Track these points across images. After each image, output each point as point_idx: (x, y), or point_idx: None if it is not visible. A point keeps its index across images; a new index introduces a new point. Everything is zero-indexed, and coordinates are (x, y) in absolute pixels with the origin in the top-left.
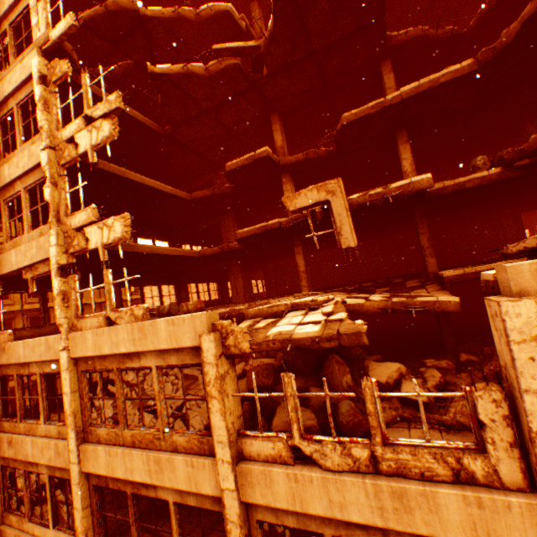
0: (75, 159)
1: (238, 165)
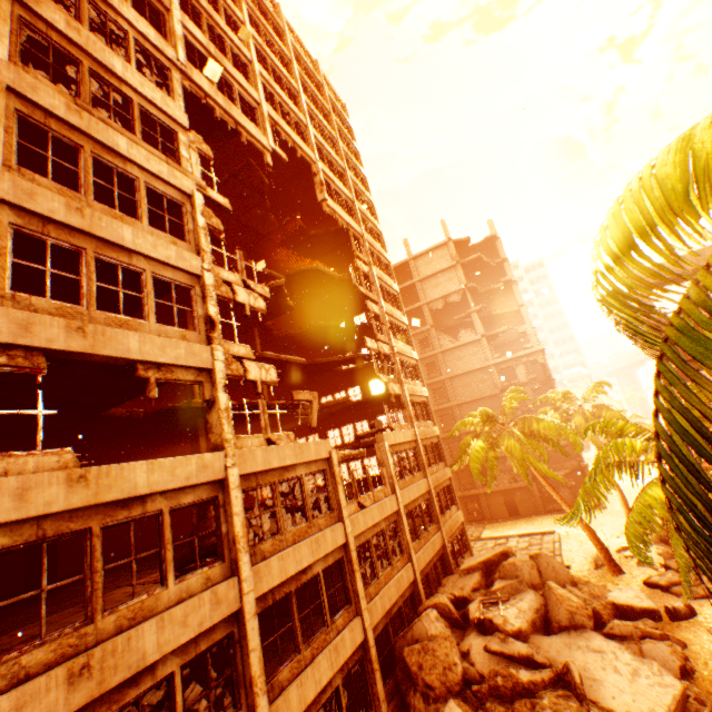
0: (232, 300)
1: None
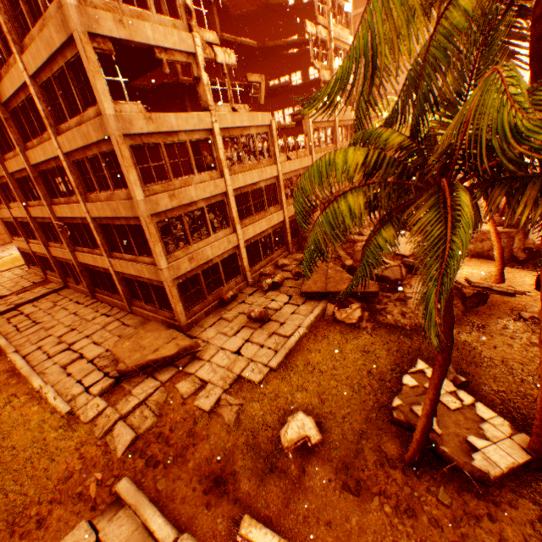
0: None
1: None
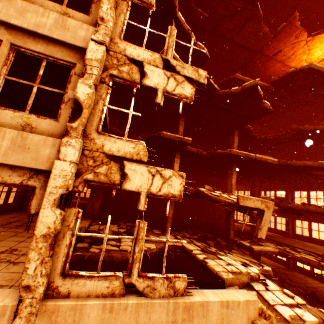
0: (135, 82)
1: (170, 137)
